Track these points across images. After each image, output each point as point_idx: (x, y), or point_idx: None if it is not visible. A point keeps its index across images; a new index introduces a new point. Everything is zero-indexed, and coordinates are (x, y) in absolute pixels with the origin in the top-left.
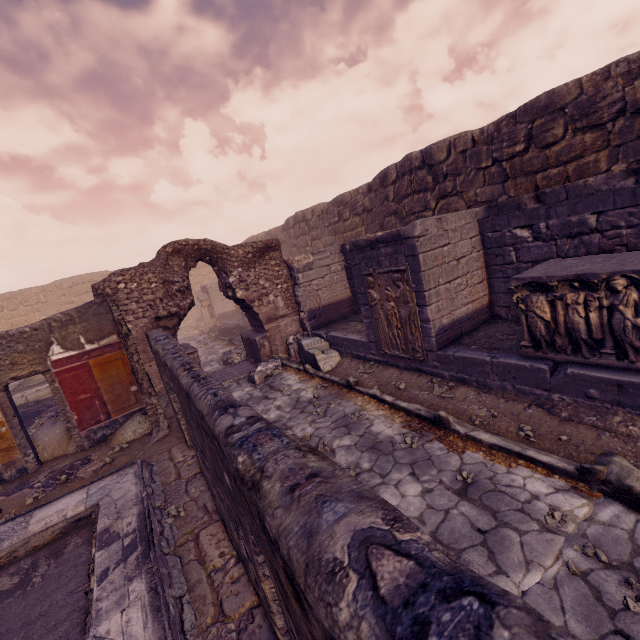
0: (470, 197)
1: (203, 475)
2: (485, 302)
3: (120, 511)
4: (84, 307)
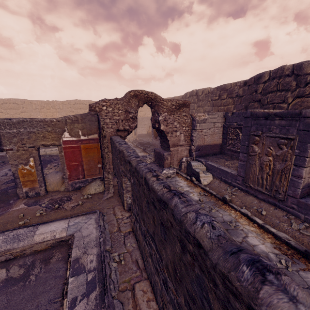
0: None
1: (135, 235)
2: None
3: (86, 247)
4: (85, 115)
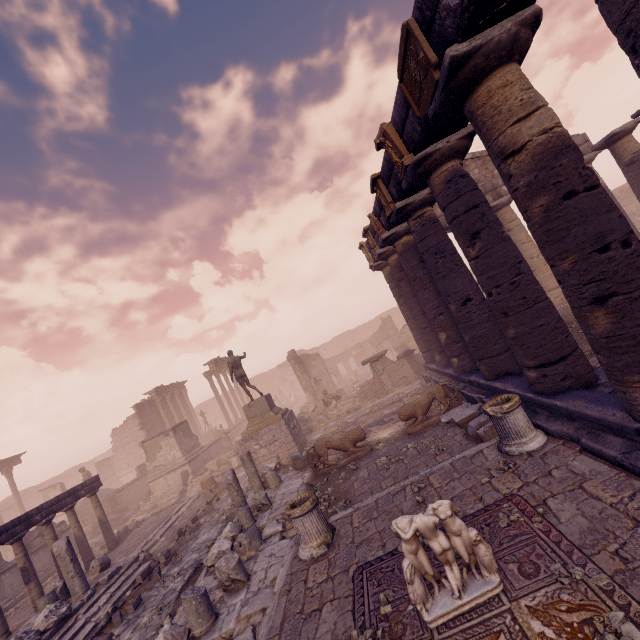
0: (634, 204)
1: None
2: None
3: None
4: None
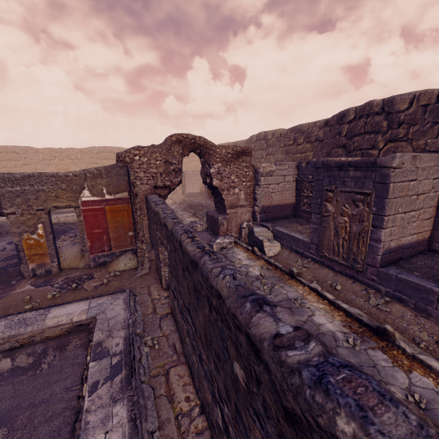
0: (419, 145)
1: (174, 317)
2: (426, 236)
3: (111, 330)
4: (110, 167)
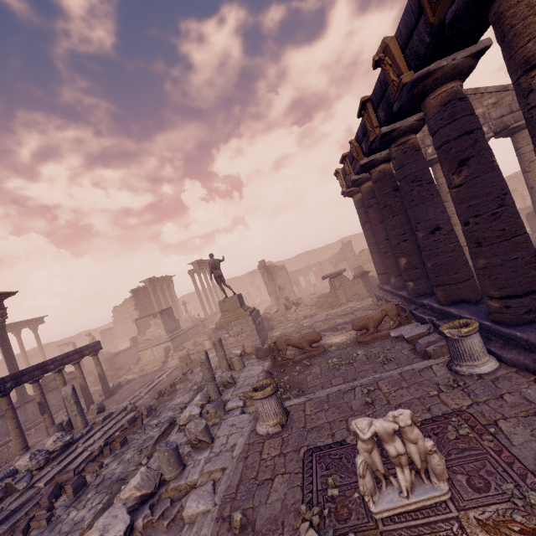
0: None
1: None
2: None
3: None
4: None
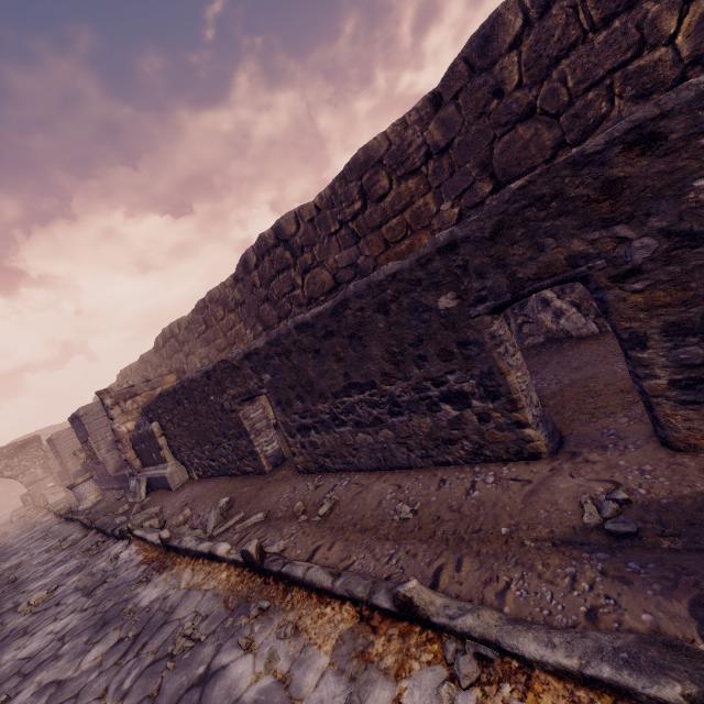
0: None
1: None
2: None
3: None
4: None
